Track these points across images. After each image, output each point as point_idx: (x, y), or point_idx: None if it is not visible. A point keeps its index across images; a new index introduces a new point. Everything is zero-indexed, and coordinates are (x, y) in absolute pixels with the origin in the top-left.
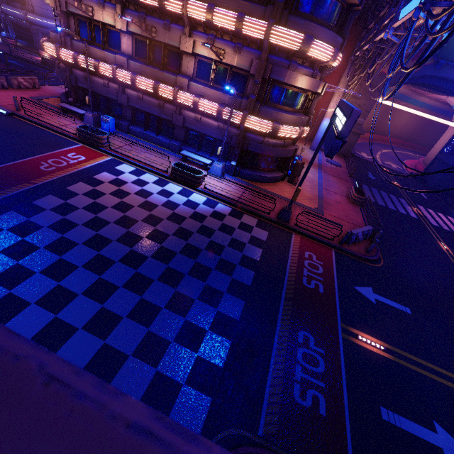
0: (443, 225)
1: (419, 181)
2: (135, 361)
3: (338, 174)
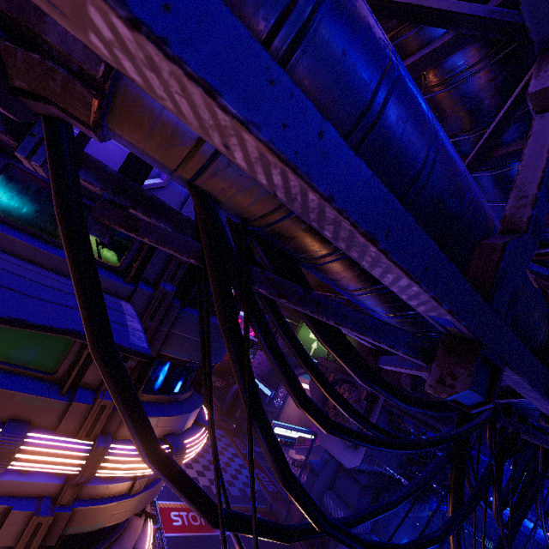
0: None
1: None
2: (223, 441)
3: None
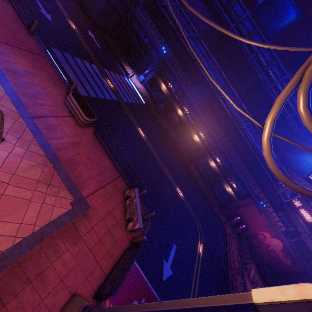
0: (127, 97)
1: (79, 6)
2: None
3: (12, 35)
